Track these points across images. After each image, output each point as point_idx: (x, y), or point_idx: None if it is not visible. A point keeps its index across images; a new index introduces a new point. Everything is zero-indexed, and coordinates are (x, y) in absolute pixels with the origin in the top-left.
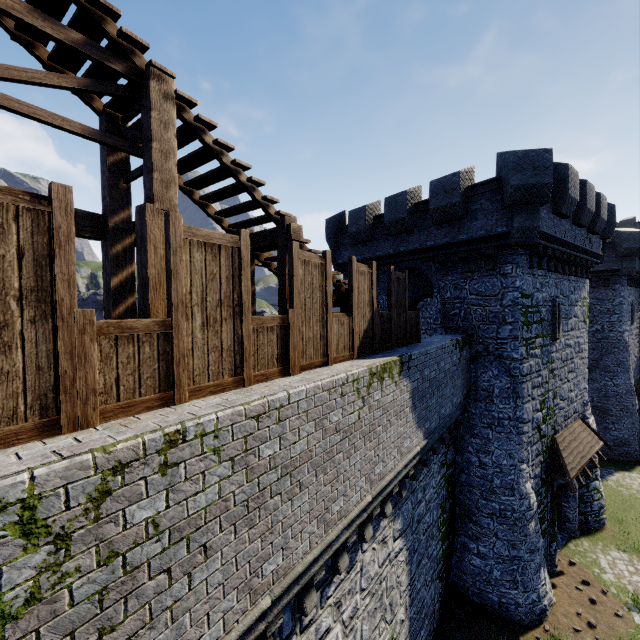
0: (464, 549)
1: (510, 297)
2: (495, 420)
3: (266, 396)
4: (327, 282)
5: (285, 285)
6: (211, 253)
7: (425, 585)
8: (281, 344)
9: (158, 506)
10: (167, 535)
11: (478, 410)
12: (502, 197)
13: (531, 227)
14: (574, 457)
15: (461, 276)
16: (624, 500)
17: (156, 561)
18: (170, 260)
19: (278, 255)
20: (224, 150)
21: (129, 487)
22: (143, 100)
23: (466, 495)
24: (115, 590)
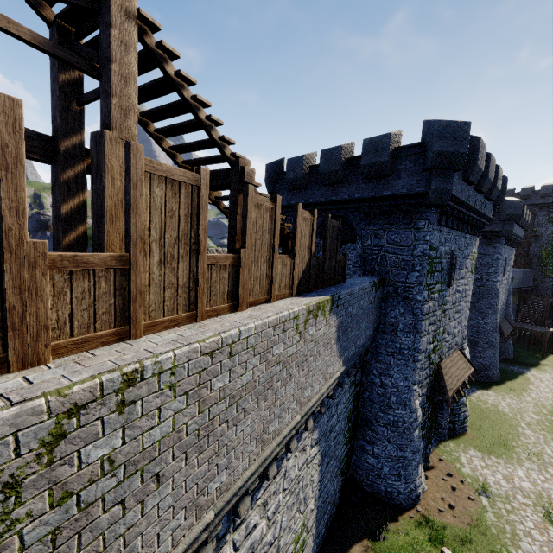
0: (362, 450)
1: (420, 248)
2: (397, 350)
3: (220, 333)
4: (276, 226)
5: (236, 225)
6: (171, 189)
7: (331, 480)
8: (232, 282)
9: (114, 443)
10: (122, 469)
11: (384, 341)
12: (424, 161)
13: (445, 190)
14: (452, 380)
15: (381, 227)
16: (482, 412)
17: (111, 495)
18: (130, 193)
19: (230, 196)
20: (185, 83)
21: (85, 428)
22: (102, 14)
23: (368, 408)
24: (68, 528)
